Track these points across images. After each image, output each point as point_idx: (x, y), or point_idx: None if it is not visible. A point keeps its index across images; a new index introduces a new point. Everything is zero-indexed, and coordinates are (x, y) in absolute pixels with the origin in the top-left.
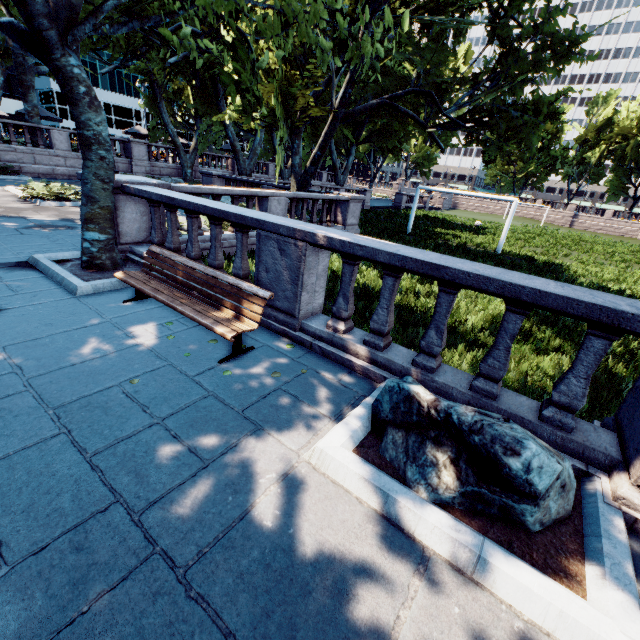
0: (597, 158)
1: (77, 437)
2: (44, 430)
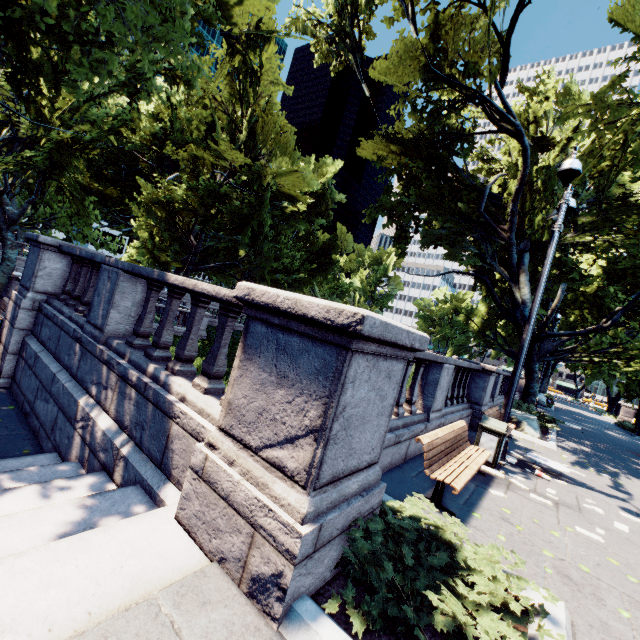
0: None
1: None
2: None
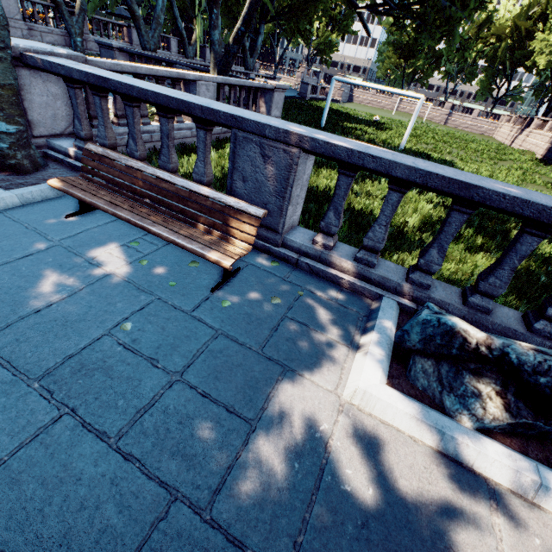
0: (474, 57)
1: (87, 417)
2: (38, 414)
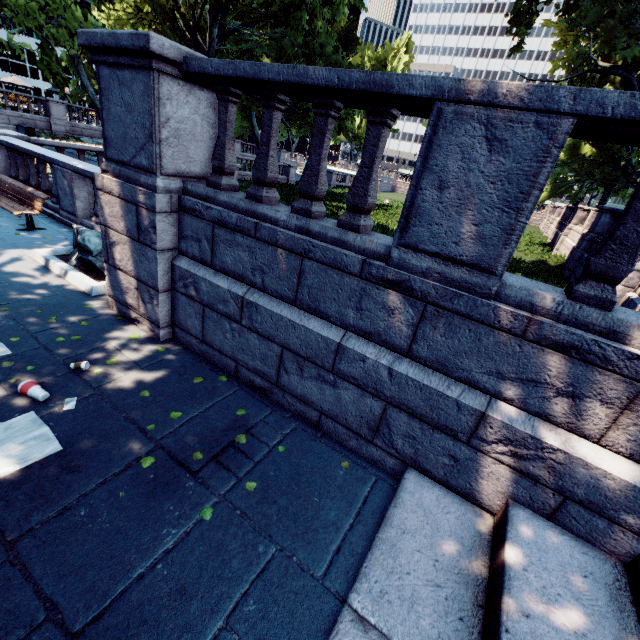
0: None
1: None
2: None
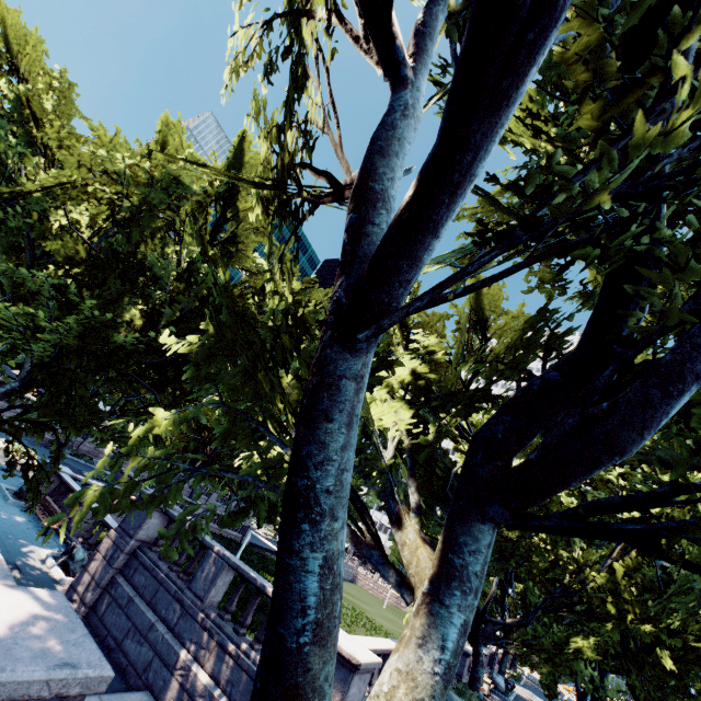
0: None
1: None
2: None
